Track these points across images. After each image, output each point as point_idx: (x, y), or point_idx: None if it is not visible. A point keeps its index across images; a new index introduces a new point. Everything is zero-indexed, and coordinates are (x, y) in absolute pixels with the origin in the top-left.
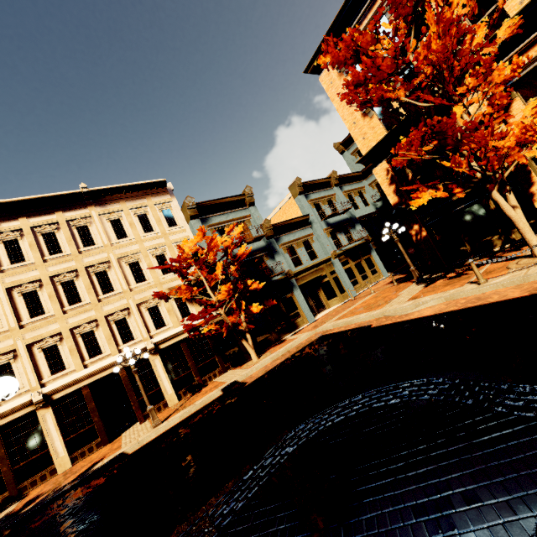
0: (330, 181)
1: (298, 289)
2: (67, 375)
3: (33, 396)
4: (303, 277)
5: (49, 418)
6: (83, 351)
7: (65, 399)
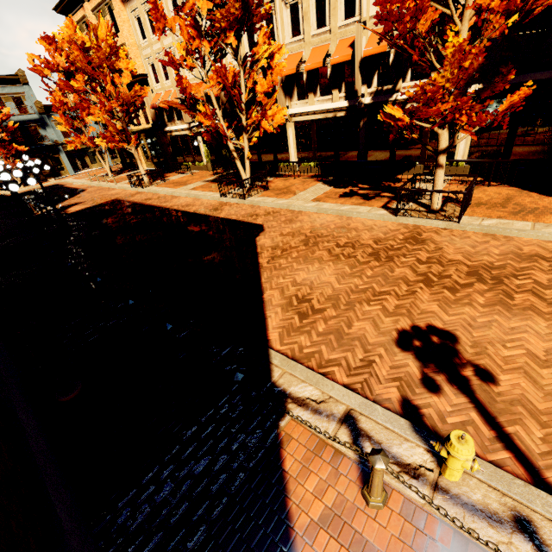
0: None
1: (64, 153)
2: None
3: None
4: None
5: None
6: None
7: None
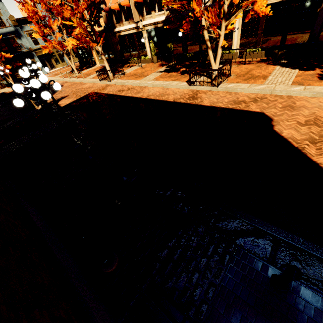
0: None
1: (37, 57)
2: None
3: None
4: (40, 51)
5: None
6: None
7: None
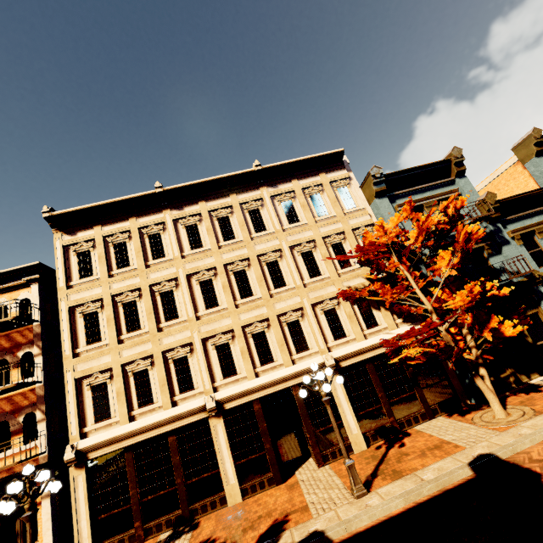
0: None
1: None
2: (238, 381)
3: (206, 401)
4: None
5: (220, 430)
6: (254, 355)
7: (235, 411)
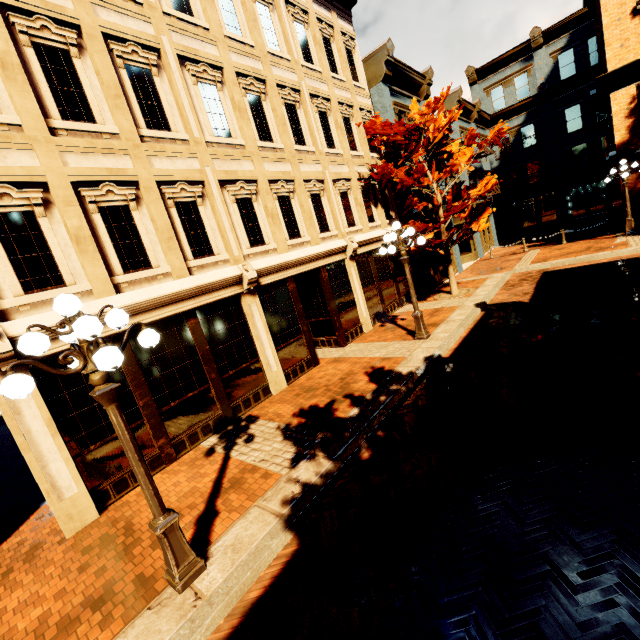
0: (472, 112)
1: None
2: (267, 254)
3: (242, 269)
4: (454, 218)
5: (256, 312)
6: (281, 224)
7: (270, 290)
